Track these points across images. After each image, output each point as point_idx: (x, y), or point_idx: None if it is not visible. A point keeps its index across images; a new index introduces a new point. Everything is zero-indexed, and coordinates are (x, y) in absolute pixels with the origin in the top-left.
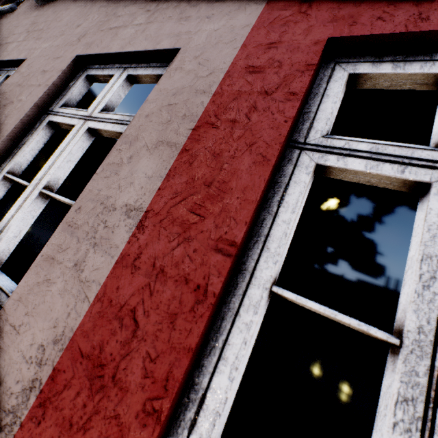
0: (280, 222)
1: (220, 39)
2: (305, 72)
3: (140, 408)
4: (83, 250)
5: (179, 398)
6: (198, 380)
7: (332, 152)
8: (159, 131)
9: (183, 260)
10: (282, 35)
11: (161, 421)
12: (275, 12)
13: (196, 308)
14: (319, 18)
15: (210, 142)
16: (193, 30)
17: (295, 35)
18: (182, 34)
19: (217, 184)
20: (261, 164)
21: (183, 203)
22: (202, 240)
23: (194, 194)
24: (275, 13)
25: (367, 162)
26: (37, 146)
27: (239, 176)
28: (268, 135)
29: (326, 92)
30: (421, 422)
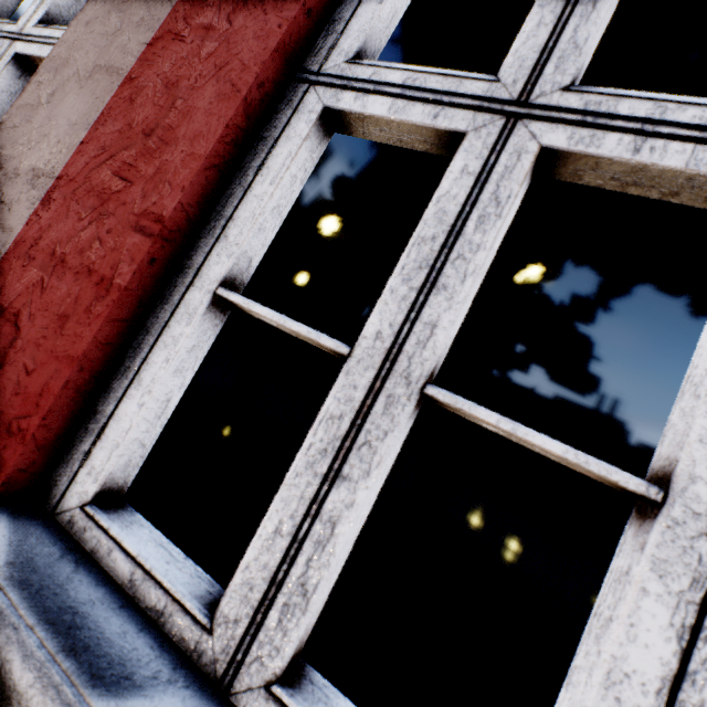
0: (251, 199)
1: None
2: None
3: (5, 429)
4: None
5: (68, 425)
6: (102, 408)
7: (352, 87)
8: (100, 48)
9: (92, 245)
10: None
11: (25, 442)
12: None
13: (93, 308)
14: None
15: (167, 65)
16: None
17: None
18: None
19: (160, 132)
20: (227, 98)
21: (109, 163)
22: (122, 216)
23: (127, 148)
24: None
25: (393, 102)
26: None
27: (193, 119)
28: (250, 50)
29: None
30: (341, 441)
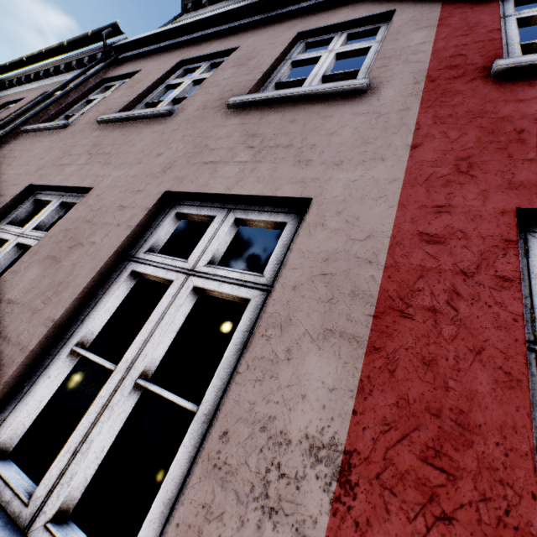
0: None
1: (364, 193)
2: (508, 250)
3: None
4: (253, 521)
5: None
6: None
7: None
8: (320, 312)
9: None
10: (449, 198)
11: None
12: (426, 168)
13: None
14: (491, 182)
15: (409, 340)
16: (321, 177)
17: (467, 199)
18: (308, 181)
19: (450, 414)
20: (509, 386)
21: (405, 443)
22: (469, 523)
23: (418, 427)
24: (426, 169)
25: None
26: (115, 303)
27: (483, 404)
28: (497, 338)
29: (531, 270)
30: None
